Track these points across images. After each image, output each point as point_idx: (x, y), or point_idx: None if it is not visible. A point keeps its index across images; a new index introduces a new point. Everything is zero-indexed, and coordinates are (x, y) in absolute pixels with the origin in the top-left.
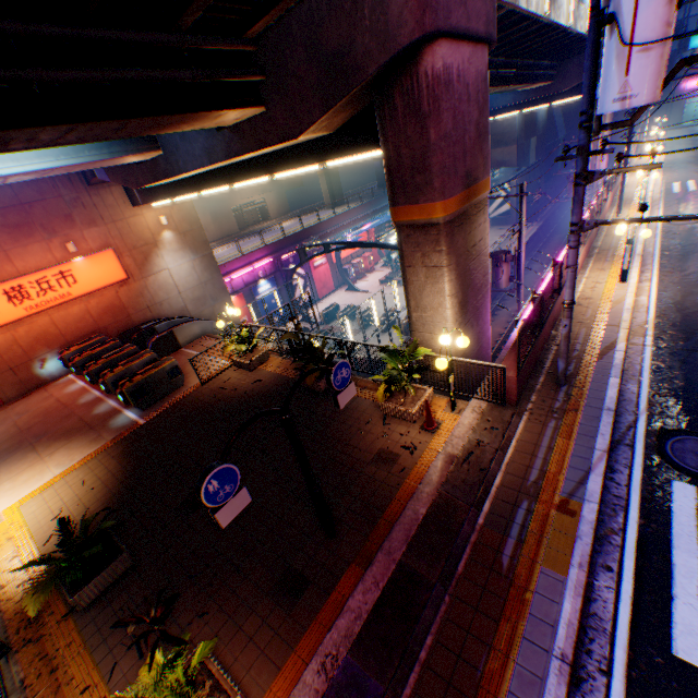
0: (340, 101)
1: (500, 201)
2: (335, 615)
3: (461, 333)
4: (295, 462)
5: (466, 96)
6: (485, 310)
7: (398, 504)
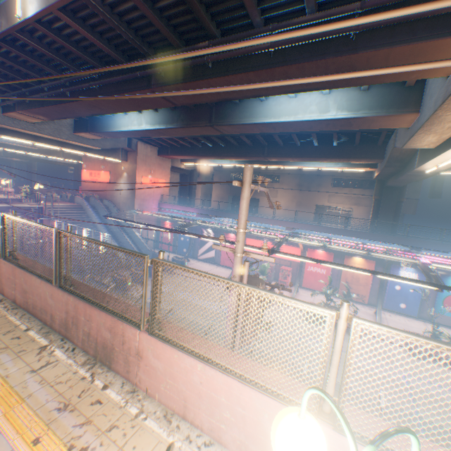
0: None
1: None
2: None
3: None
4: None
5: None
6: None
7: None
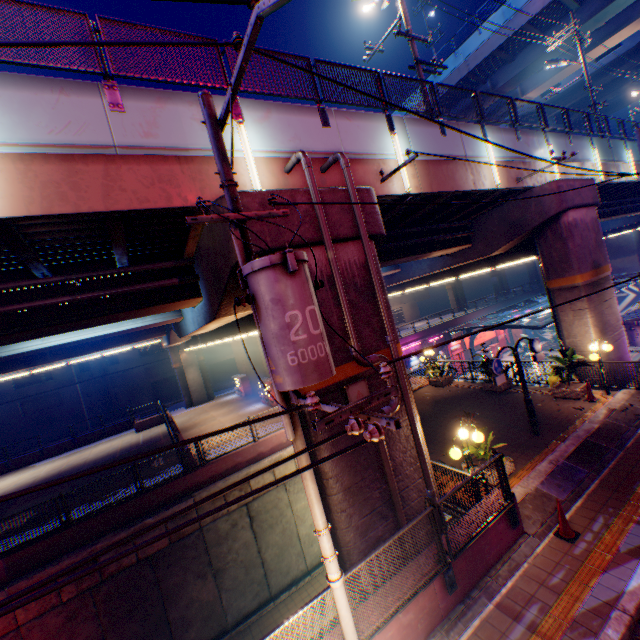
0: (516, 238)
1: (628, 300)
2: (550, 452)
3: (604, 341)
4: (496, 415)
5: (585, 228)
6: (622, 344)
7: (576, 424)
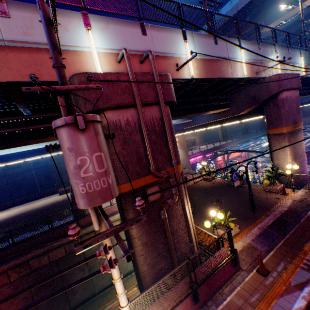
0: (253, 105)
1: (309, 139)
2: (259, 222)
3: (295, 163)
4: (234, 199)
5: (291, 102)
6: (304, 164)
7: (275, 207)
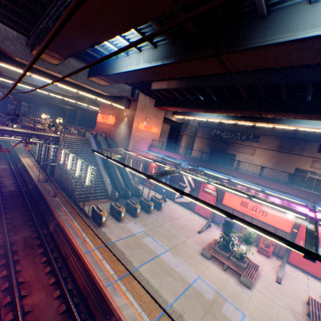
0: None
1: None
2: None
3: None
4: None
5: None
6: None
7: None
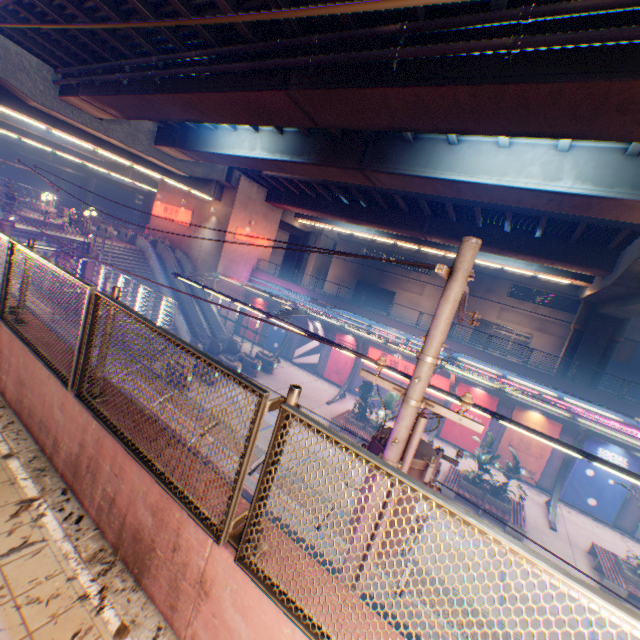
0: None
1: None
2: None
3: None
4: None
5: None
6: None
7: None
